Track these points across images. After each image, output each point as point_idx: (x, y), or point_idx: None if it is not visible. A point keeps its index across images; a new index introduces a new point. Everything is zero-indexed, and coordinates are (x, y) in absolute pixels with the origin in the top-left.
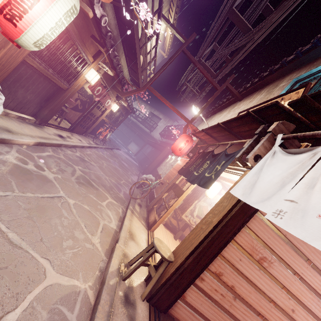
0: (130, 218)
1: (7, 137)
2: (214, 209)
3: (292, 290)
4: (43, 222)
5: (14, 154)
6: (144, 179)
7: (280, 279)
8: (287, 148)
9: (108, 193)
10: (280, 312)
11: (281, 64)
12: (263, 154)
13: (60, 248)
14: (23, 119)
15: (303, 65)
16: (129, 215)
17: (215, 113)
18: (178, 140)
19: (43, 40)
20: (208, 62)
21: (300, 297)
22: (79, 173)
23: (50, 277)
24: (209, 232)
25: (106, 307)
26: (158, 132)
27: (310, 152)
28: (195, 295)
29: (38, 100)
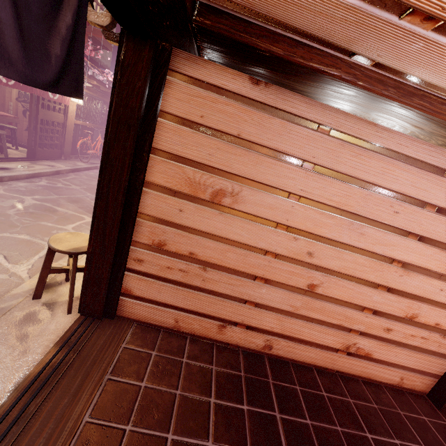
0: None
1: None
2: None
3: (294, 224)
4: None
5: None
6: None
7: (264, 214)
8: None
9: (87, 214)
10: (288, 263)
11: None
12: None
13: None
14: None
15: None
16: None
17: None
18: None
19: None
20: None
21: (315, 230)
22: (30, 203)
23: None
24: (99, 187)
25: None
26: None
27: None
28: (144, 284)
29: None
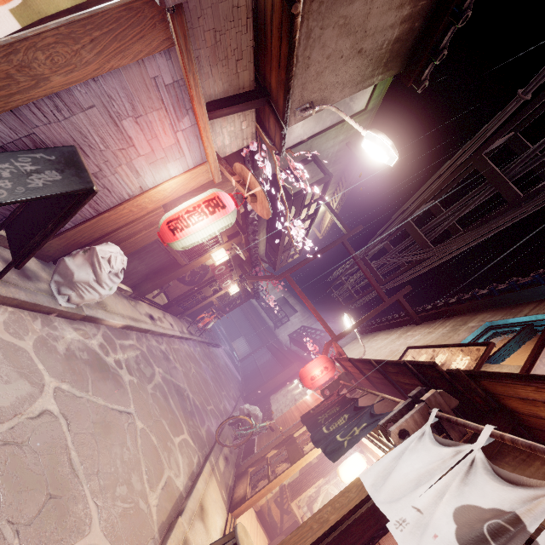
0: (207, 479)
1: (102, 316)
2: (337, 499)
3: None
4: (105, 448)
5: (100, 338)
6: (245, 411)
7: None
8: (447, 431)
9: (185, 424)
10: None
11: (471, 296)
12: (411, 431)
13: (112, 493)
14: (120, 290)
15: (500, 306)
16: (206, 472)
17: (381, 329)
18: (312, 362)
19: (191, 245)
20: (374, 263)
21: None
22: (158, 380)
23: (94, 533)
24: (321, 537)
25: None
26: (287, 331)
27: (455, 448)
28: None
29: (147, 272)
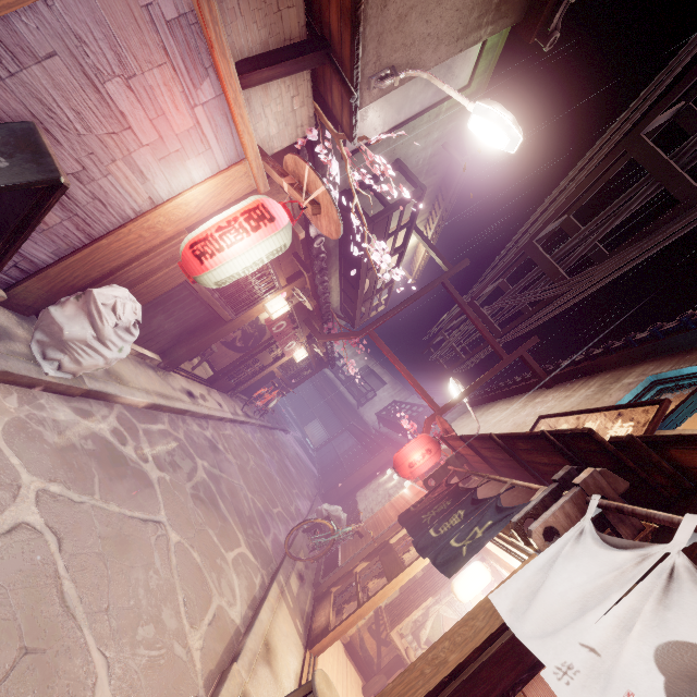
0: (275, 606)
1: (114, 390)
2: (457, 631)
3: None
4: (119, 572)
5: (113, 422)
6: (323, 513)
7: None
8: (614, 527)
9: (242, 533)
10: None
11: (625, 342)
12: (562, 529)
13: (131, 638)
14: (143, 358)
15: (667, 353)
16: (273, 597)
17: (498, 398)
18: (410, 444)
19: (229, 279)
20: (487, 309)
21: None
22: (201, 476)
23: None
24: (437, 687)
25: None
26: (374, 409)
27: (638, 552)
28: None
29: (178, 331)
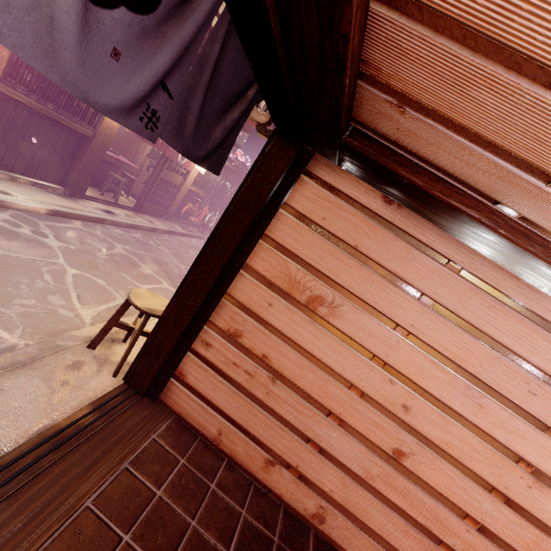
0: None
1: None
2: None
3: (394, 362)
4: None
5: (4, 217)
6: None
7: (361, 339)
8: None
9: (166, 280)
10: (375, 410)
11: None
12: None
13: (5, 301)
14: (43, 188)
15: None
16: None
17: None
18: None
19: None
20: None
21: (418, 379)
22: (119, 252)
23: None
24: (199, 255)
25: (21, 357)
26: None
27: None
28: (201, 373)
29: (57, 158)
